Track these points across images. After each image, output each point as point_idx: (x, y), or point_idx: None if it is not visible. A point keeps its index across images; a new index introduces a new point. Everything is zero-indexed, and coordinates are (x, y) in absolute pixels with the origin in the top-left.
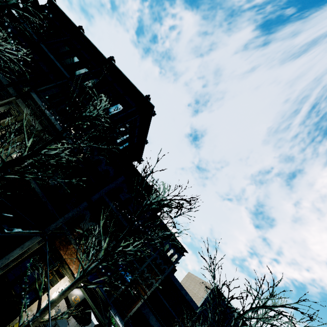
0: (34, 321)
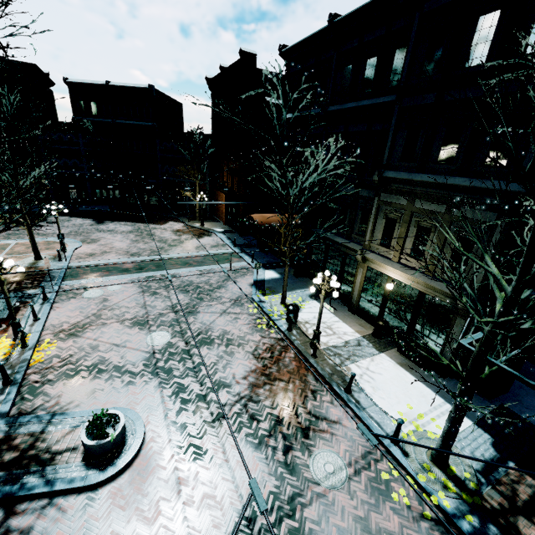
0: None
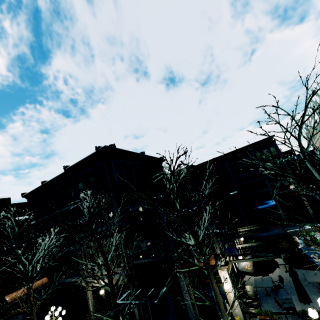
0: (223, 318)
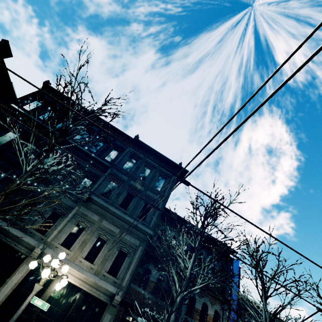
0: None
